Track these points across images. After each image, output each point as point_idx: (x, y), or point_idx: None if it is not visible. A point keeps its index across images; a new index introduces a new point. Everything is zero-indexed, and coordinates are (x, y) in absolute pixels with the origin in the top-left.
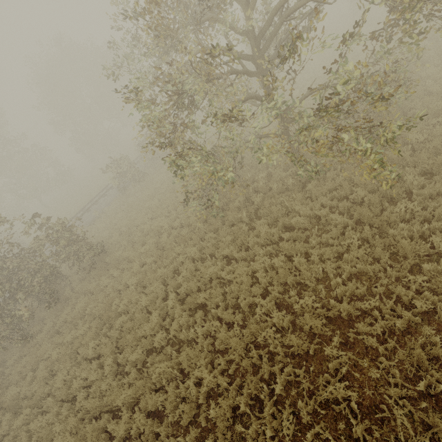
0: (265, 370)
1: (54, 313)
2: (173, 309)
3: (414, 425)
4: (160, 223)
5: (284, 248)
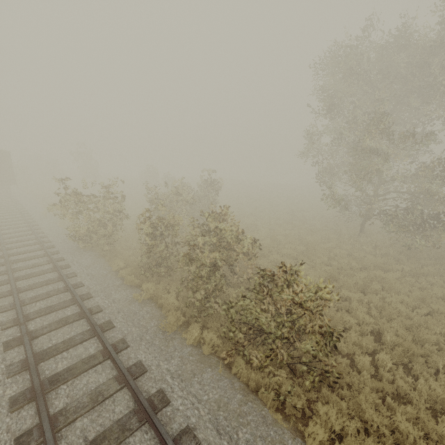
0: None
1: None
2: None
3: None
4: None
5: None
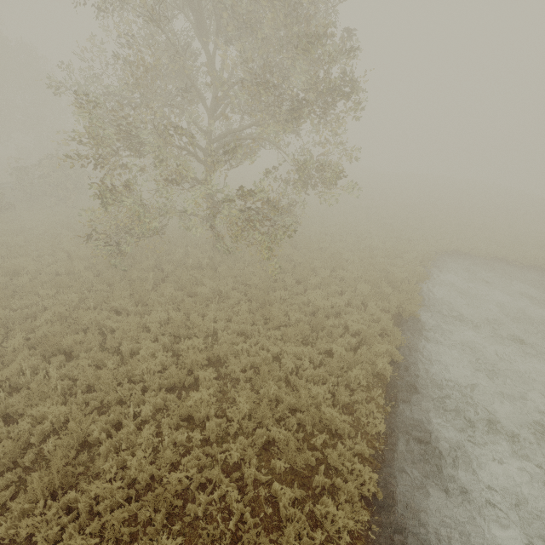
0: (136, 396)
1: None
2: (15, 354)
3: (250, 421)
4: (22, 263)
5: (185, 306)
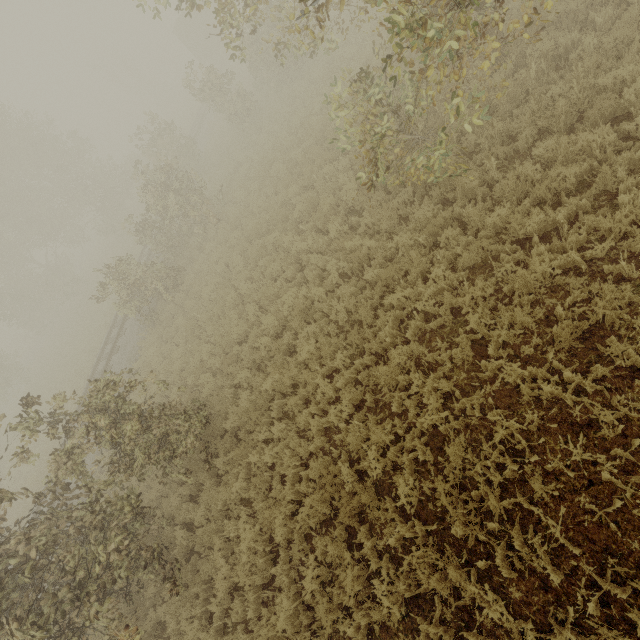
0: None
1: (179, 598)
2: (525, 385)
3: None
4: (296, 298)
5: None
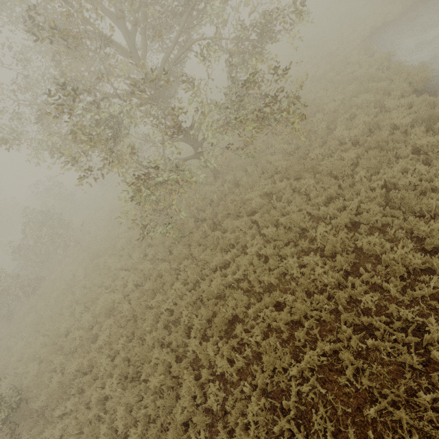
0: (346, 296)
1: None
2: (203, 353)
3: None
4: (106, 301)
5: (267, 219)
